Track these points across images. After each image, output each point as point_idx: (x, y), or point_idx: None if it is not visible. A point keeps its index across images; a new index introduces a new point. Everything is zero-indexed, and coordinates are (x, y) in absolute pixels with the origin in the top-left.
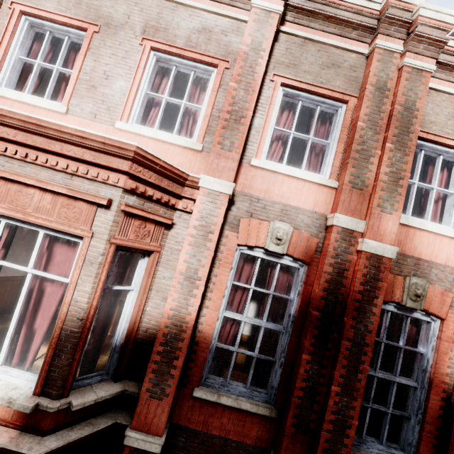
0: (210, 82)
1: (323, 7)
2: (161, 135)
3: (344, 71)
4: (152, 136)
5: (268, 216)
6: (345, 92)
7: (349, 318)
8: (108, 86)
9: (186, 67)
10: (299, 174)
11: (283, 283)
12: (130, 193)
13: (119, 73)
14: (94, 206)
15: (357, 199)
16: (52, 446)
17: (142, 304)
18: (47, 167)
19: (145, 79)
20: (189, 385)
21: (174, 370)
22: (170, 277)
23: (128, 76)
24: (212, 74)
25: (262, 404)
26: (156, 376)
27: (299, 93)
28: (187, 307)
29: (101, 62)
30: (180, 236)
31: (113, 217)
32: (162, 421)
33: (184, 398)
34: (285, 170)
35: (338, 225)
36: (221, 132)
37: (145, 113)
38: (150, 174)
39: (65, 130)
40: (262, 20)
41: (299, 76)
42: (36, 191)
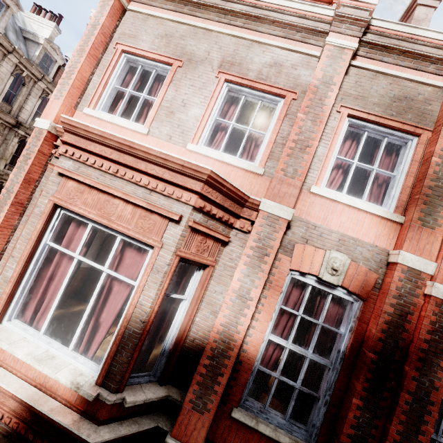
0: (276, 111)
1: (399, 42)
2: (226, 158)
3: (418, 104)
4: (218, 158)
5: (324, 244)
6: (418, 125)
7: (411, 368)
8: (185, 112)
9: (254, 96)
10: (361, 205)
11: (332, 314)
12: (197, 210)
13: (195, 101)
14: (166, 220)
15: (428, 238)
16: (106, 437)
17: (192, 314)
18: (131, 182)
19: (216, 107)
20: (228, 404)
21: (217, 386)
22: (221, 291)
23: (202, 104)
24: (278, 103)
25: (302, 442)
26: (200, 388)
27: (366, 125)
28: (236, 325)
29: (180, 91)
30: (234, 254)
31: (181, 231)
32: (201, 436)
33: (222, 416)
34: (346, 200)
35: (403, 263)
36: (285, 159)
37: (211, 136)
38: (216, 195)
39: (152, 153)
40: (335, 56)
41: (368, 108)
42: (120, 202)
